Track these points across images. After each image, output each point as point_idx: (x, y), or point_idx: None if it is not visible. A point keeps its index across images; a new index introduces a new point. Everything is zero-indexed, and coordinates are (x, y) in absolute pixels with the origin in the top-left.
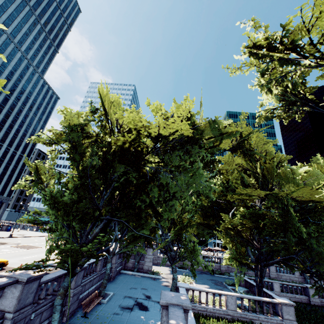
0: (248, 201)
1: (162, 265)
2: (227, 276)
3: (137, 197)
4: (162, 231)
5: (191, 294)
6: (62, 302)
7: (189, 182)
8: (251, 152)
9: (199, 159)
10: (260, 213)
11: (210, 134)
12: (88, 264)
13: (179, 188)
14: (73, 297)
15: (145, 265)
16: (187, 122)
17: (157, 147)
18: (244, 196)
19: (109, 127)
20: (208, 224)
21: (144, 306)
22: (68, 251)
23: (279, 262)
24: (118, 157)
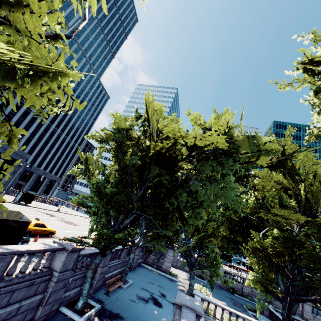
0: (285, 224)
1: (181, 268)
2: (249, 299)
3: (166, 199)
4: (185, 235)
5: (206, 306)
6: (92, 276)
7: (218, 194)
8: (293, 172)
9: (231, 172)
10: (297, 240)
11: (247, 150)
12: (115, 249)
13: (207, 197)
14: (100, 274)
15: (164, 264)
16: (223, 137)
17: (191, 155)
18: (280, 217)
19: (150, 131)
20: (234, 239)
21: (158, 302)
22: (104, 234)
23: (314, 301)
24: (154, 160)
